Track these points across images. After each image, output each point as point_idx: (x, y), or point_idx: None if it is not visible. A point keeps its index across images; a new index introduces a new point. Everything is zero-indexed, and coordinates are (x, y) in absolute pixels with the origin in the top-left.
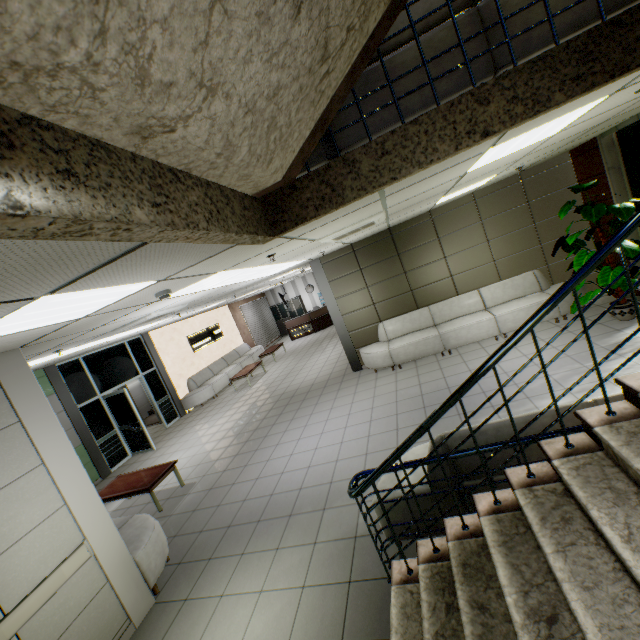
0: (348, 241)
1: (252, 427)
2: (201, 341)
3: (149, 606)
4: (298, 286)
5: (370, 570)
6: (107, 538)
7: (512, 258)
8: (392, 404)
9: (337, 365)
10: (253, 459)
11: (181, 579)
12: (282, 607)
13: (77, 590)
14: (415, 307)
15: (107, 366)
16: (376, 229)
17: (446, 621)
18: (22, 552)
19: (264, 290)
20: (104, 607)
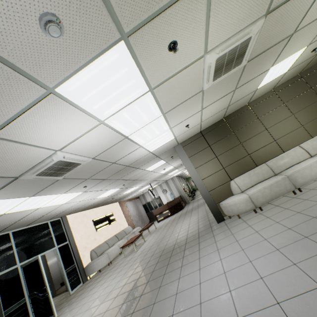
0: (203, 118)
1: (144, 280)
2: (101, 223)
3: None
4: (158, 190)
5: None
6: None
7: (314, 122)
8: (287, 231)
9: (200, 223)
10: (153, 315)
11: None
12: None
13: None
14: (254, 165)
15: (31, 239)
16: (221, 107)
17: None
18: None
19: (139, 192)
20: None
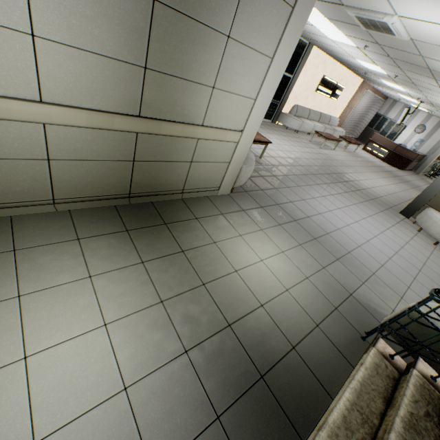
0: None
1: (311, 171)
2: (325, 88)
3: (226, 193)
4: (415, 118)
5: (352, 319)
6: (246, 142)
7: None
8: (419, 261)
9: (389, 196)
10: (305, 188)
11: (244, 199)
12: (291, 272)
13: (221, 151)
14: None
15: None
16: None
17: (422, 418)
18: (227, 102)
19: (396, 95)
20: (219, 171)
